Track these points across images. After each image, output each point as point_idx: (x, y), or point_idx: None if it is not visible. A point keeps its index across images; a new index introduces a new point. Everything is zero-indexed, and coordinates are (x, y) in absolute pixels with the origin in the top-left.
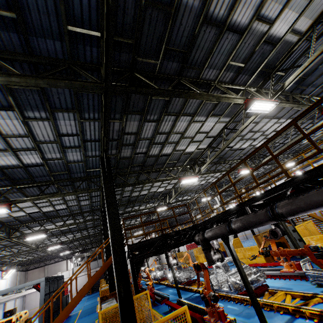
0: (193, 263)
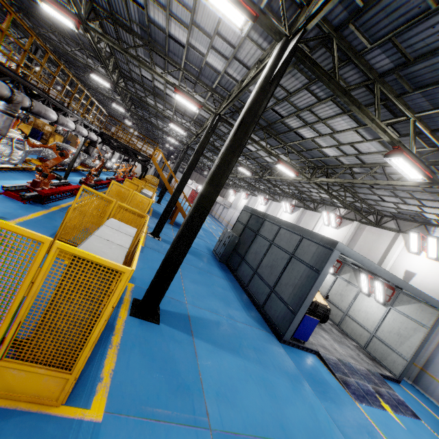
0: (120, 171)
